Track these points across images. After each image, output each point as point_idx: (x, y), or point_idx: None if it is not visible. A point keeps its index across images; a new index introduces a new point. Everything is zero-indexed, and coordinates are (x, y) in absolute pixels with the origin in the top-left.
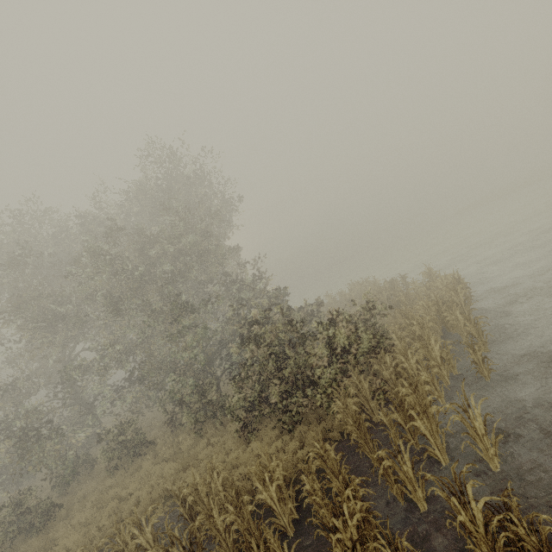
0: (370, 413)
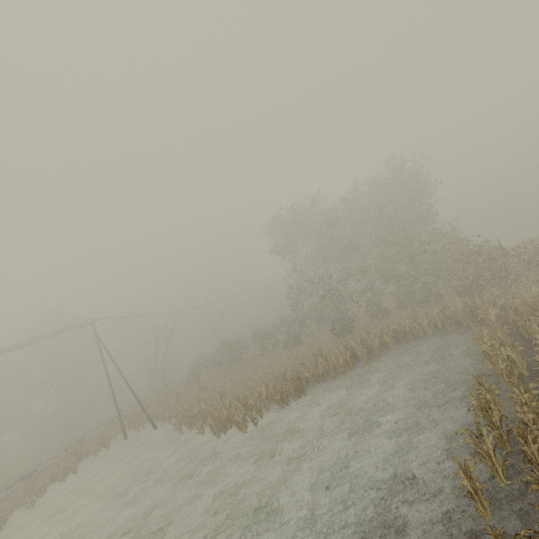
0: None
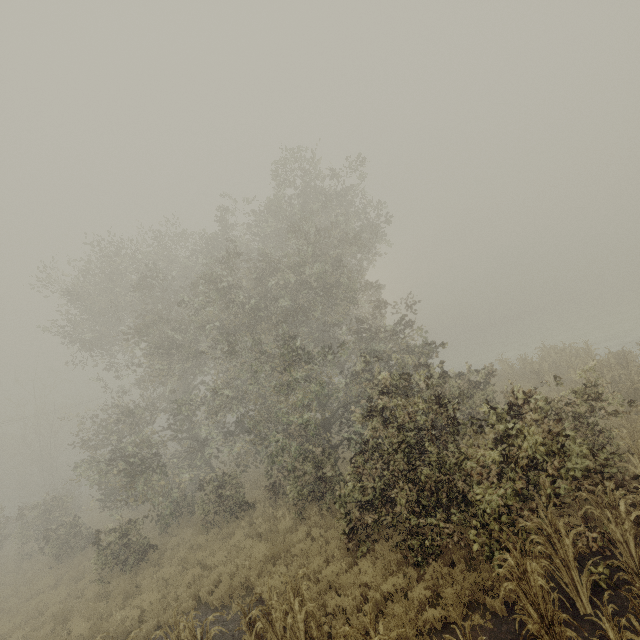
0: (571, 592)
